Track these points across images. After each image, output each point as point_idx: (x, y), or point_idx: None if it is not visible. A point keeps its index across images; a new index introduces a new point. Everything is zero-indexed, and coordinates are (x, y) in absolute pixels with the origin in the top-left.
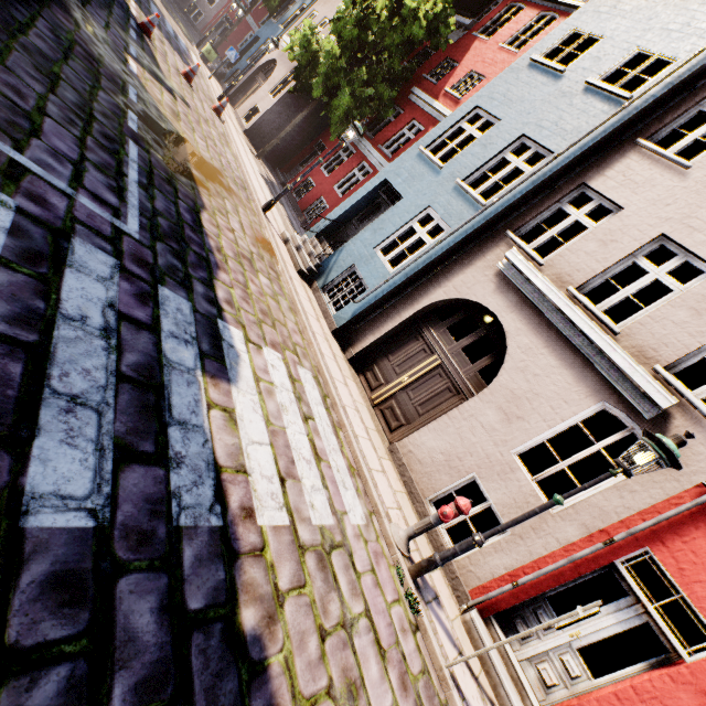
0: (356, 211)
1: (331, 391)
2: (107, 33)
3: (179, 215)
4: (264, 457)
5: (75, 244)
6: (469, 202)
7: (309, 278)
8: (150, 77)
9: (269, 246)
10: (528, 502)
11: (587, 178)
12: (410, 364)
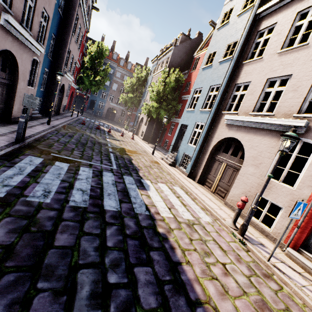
0: (178, 138)
1: (188, 190)
2: (101, 137)
3: (125, 163)
4: (161, 204)
5: (103, 172)
6: (206, 113)
7: (173, 165)
8: (112, 140)
9: (156, 162)
10: (283, 191)
11: (235, 82)
12: (217, 171)
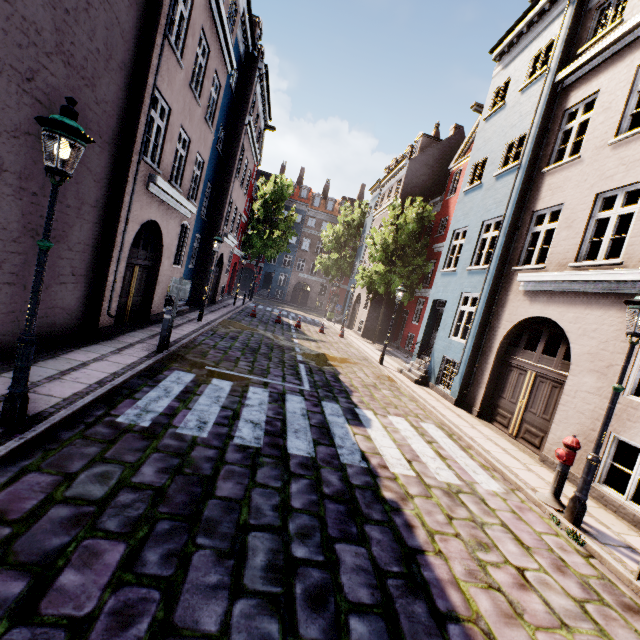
0: (431, 327)
1: (454, 430)
2: (283, 336)
3: (327, 379)
4: (393, 452)
5: (287, 396)
6: (479, 273)
7: (424, 382)
8: (304, 341)
9: (389, 378)
10: None
11: (532, 208)
12: (518, 390)
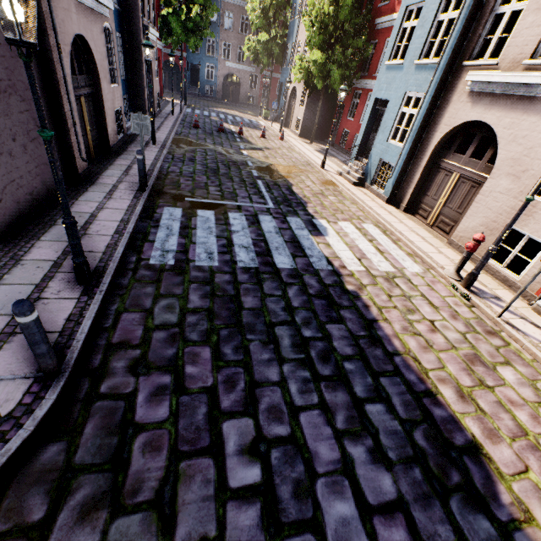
0: (369, 129)
1: (387, 227)
2: (232, 149)
3: (283, 194)
4: (347, 254)
5: (259, 217)
6: (427, 69)
7: (361, 184)
8: (251, 151)
9: (331, 182)
10: None
11: None
12: (441, 189)
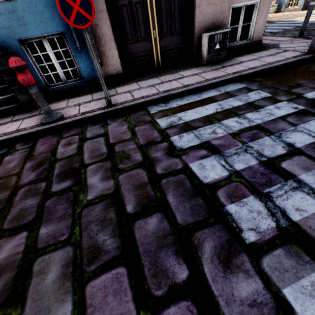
0: None
1: None
2: None
3: None
4: None
5: None
6: None
7: (278, 11)
8: None
9: None
10: None
11: None
12: None
